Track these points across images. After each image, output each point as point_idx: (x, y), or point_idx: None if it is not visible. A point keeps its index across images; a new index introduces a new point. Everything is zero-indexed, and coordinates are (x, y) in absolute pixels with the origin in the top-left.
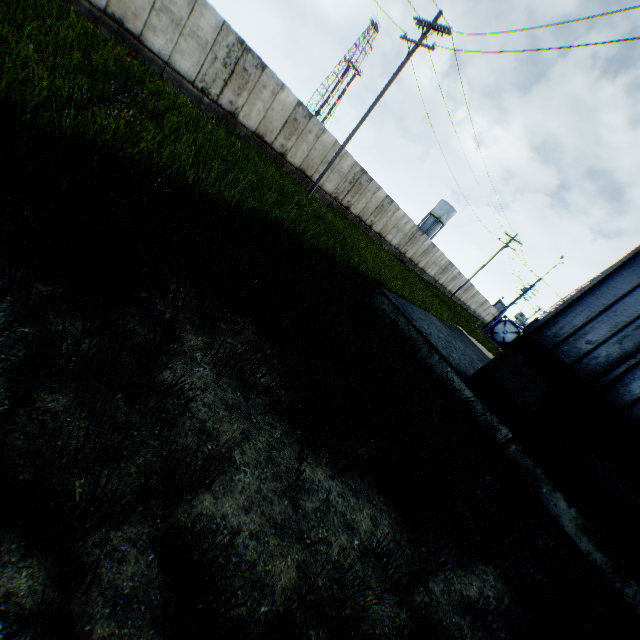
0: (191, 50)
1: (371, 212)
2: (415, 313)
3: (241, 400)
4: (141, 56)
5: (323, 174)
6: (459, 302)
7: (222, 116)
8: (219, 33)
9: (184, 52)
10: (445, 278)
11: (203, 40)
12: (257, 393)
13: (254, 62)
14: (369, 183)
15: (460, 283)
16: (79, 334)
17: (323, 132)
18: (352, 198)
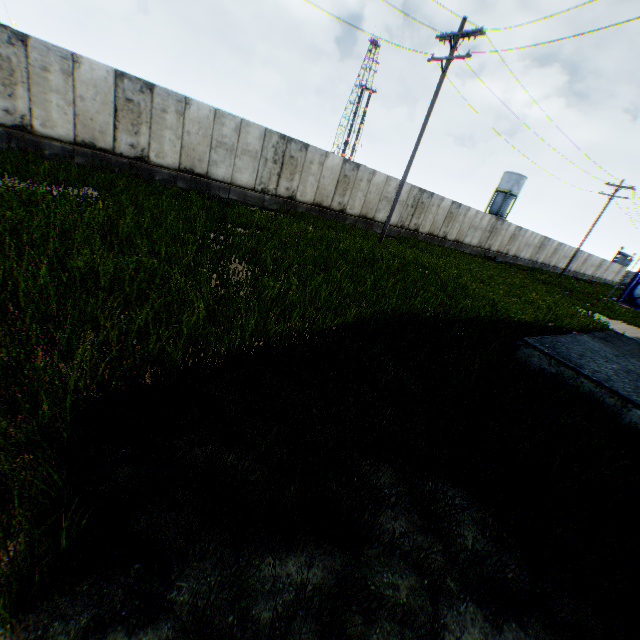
0: (246, 164)
1: (441, 224)
2: (569, 350)
3: (520, 634)
4: (211, 188)
5: (390, 217)
6: (569, 273)
7: (283, 203)
8: (264, 139)
9: (241, 168)
10: (543, 255)
11: (253, 151)
12: (534, 619)
13: (297, 147)
14: (431, 198)
15: (563, 253)
16: (363, 627)
17: (373, 174)
18: (418, 219)
